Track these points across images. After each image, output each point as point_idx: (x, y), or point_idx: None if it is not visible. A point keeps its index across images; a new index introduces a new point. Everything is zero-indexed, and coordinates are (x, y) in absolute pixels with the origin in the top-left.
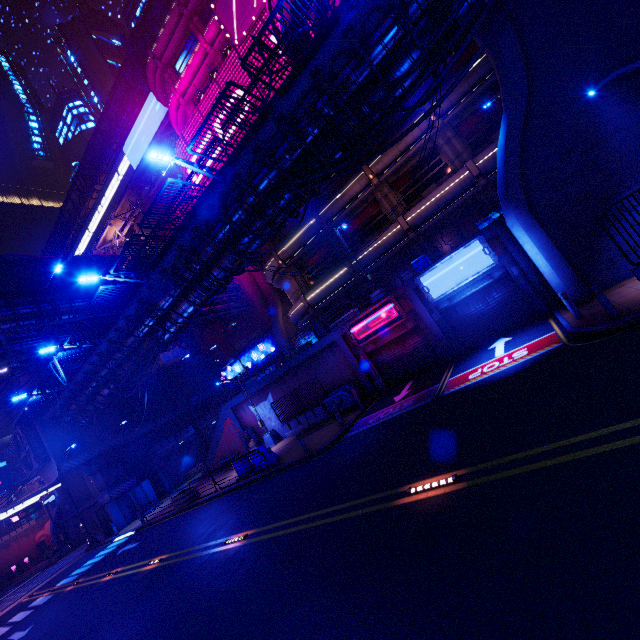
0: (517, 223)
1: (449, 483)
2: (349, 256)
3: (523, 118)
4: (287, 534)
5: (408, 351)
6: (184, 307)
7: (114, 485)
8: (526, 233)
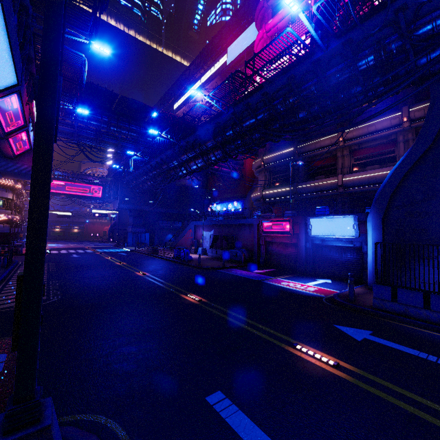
0: (371, 221)
1: (197, 300)
2: (300, 181)
3: (417, 158)
4: (152, 281)
5: (285, 254)
6: (192, 164)
7: (135, 226)
8: (372, 230)
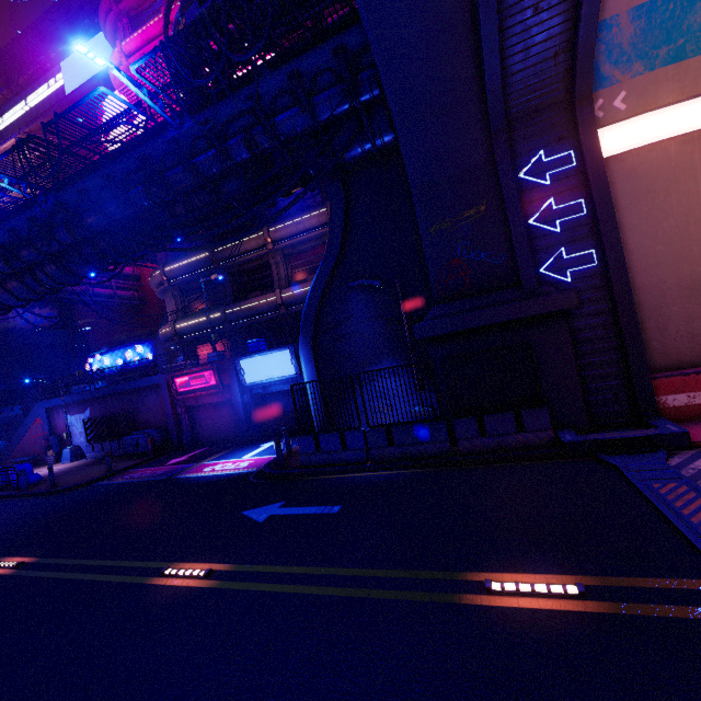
0: (302, 353)
1: (13, 567)
2: (229, 303)
3: (329, 273)
4: None
5: (221, 418)
6: (1, 293)
7: None
8: (305, 365)
